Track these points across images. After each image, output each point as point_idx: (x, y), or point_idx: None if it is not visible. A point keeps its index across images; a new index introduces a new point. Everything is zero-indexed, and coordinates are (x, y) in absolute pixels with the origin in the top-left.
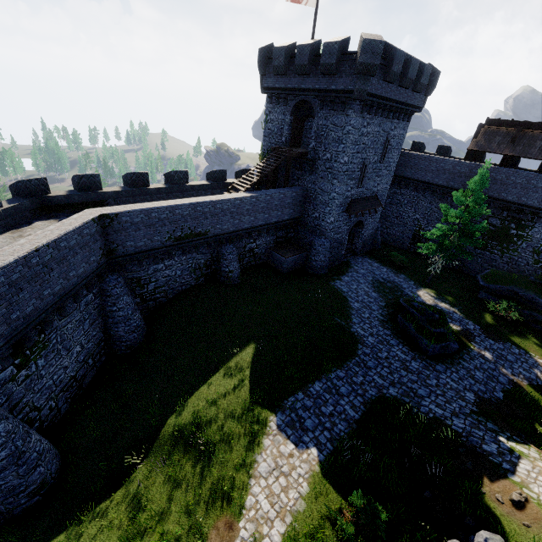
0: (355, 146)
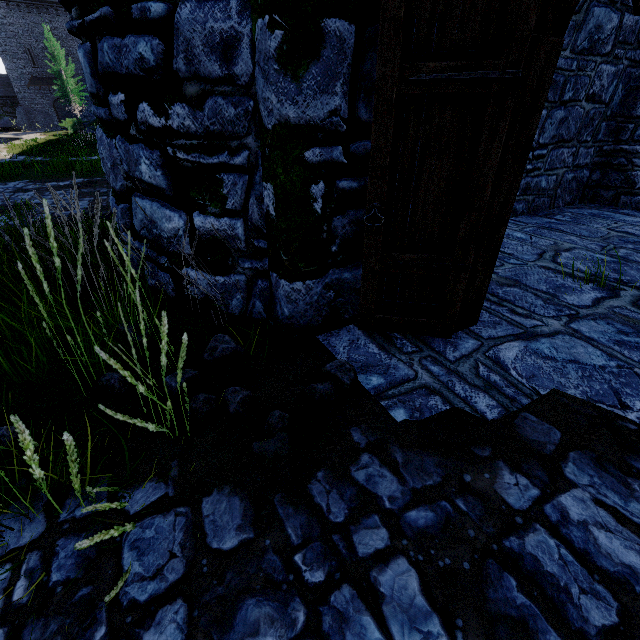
0: (2, 33)
